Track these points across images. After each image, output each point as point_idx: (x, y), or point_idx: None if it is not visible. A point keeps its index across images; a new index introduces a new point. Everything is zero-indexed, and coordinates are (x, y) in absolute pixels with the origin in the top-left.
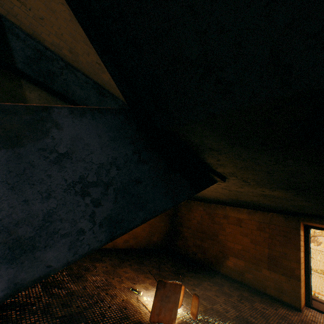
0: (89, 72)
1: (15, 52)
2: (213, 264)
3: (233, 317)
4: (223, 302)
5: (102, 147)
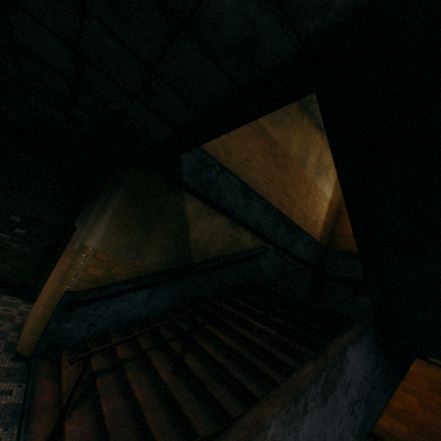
0: (239, 171)
1: (183, 165)
2: None
3: None
4: None
5: (361, 365)
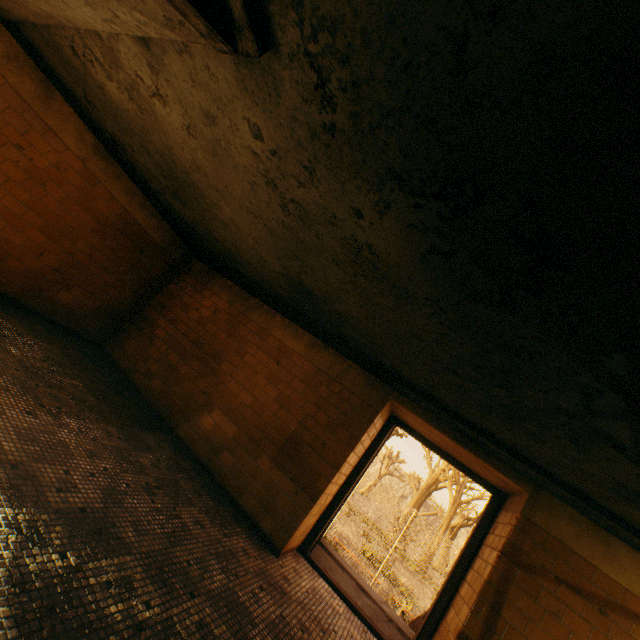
0: None
1: None
2: (174, 412)
3: (66, 508)
4: (89, 470)
5: None
